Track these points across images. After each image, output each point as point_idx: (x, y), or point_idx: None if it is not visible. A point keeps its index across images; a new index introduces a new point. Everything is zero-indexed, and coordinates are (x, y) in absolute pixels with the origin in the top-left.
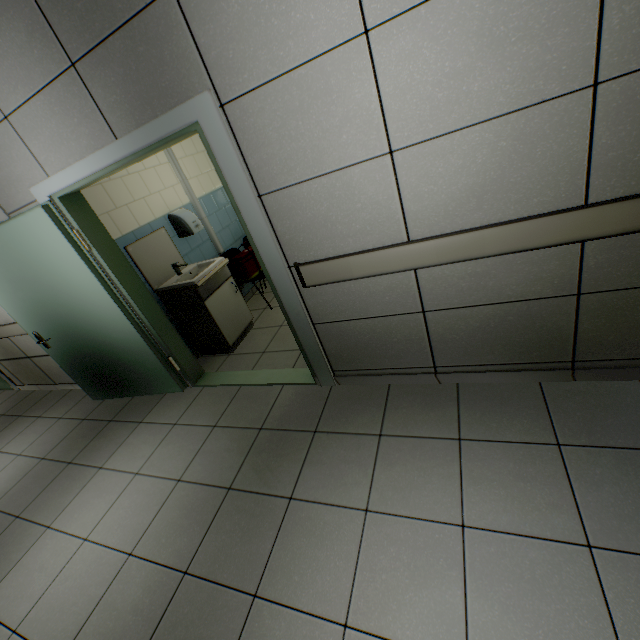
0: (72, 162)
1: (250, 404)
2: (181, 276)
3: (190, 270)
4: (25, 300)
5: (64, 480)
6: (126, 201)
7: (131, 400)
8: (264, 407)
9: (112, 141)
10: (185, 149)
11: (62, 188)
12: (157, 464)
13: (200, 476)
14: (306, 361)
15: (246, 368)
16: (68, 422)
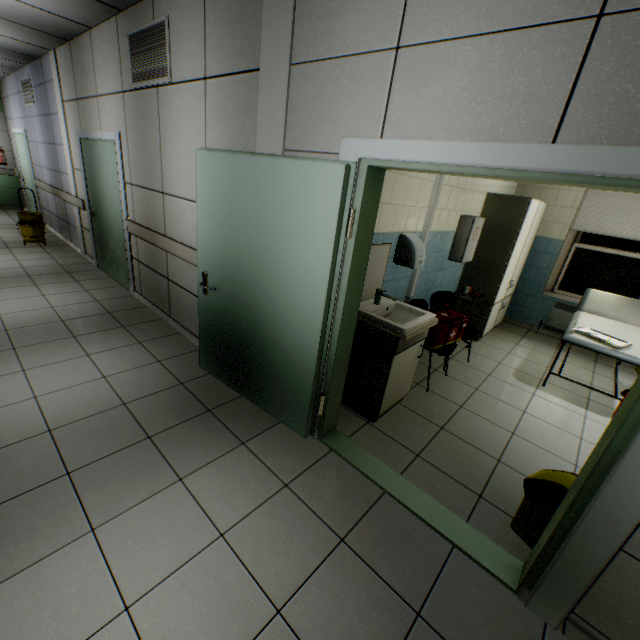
0: (436, 137)
1: (399, 540)
2: (379, 307)
3: (388, 305)
4: (226, 239)
5: (135, 460)
6: (384, 199)
7: (238, 398)
8: (422, 567)
9: (540, 141)
10: (450, 177)
11: (389, 158)
12: (252, 542)
13: (312, 634)
14: (535, 563)
15: (392, 464)
16: (165, 373)
